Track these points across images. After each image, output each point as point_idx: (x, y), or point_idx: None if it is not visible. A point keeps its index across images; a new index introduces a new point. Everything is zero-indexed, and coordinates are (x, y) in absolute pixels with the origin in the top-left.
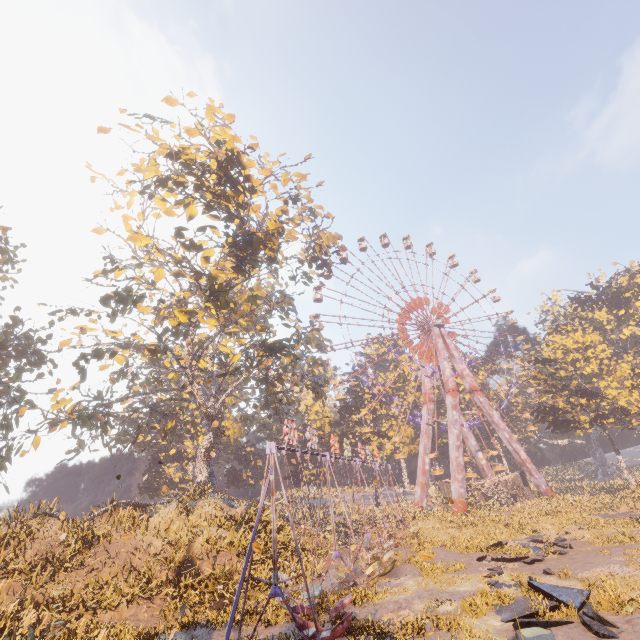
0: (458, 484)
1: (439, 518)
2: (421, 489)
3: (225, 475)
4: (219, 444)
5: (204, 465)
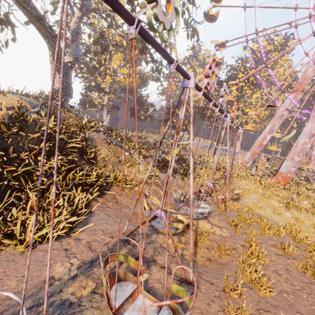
0: (292, 164)
1: (264, 185)
2: (251, 155)
3: (128, 109)
4: (125, 89)
5: (56, 75)
